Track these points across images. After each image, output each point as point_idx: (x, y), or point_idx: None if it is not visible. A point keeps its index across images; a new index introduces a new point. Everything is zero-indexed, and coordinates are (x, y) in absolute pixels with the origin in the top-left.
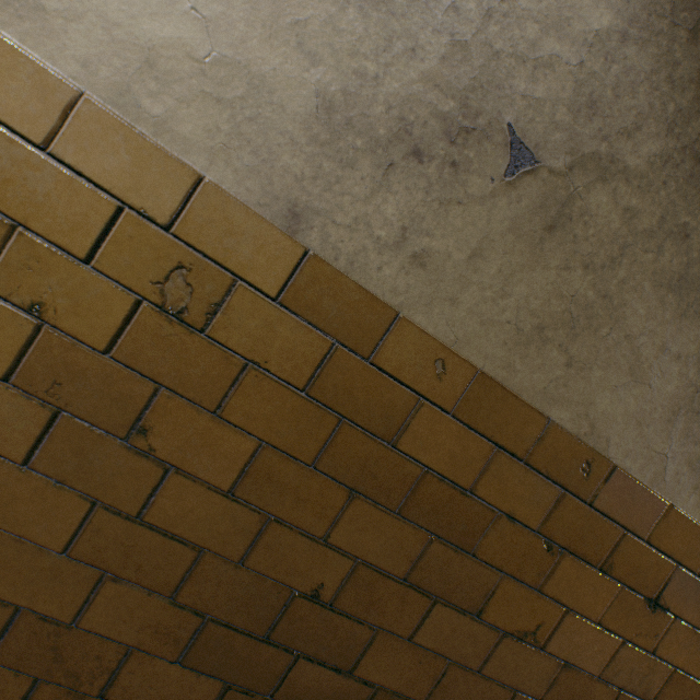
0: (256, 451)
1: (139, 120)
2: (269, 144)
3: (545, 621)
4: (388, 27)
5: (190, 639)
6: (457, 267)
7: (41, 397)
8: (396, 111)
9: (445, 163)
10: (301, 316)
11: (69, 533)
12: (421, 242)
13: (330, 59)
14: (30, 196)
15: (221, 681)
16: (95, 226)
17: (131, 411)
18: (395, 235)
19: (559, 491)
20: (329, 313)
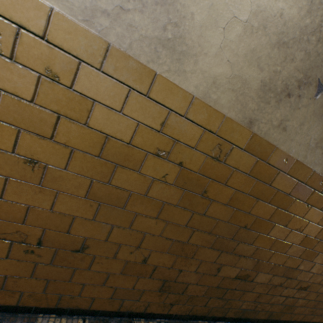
0: (233, 192)
1: (210, 102)
2: (246, 101)
3: (302, 225)
4: (286, 53)
5: (213, 242)
6: (295, 129)
7: (181, 187)
8: (284, 82)
9: (296, 96)
10: (249, 153)
11: (186, 220)
12: (286, 123)
13: (267, 69)
14: (180, 131)
15: (220, 251)
16: (196, 137)
17: (203, 187)
18: (278, 123)
19: (313, 190)
20: (257, 150)
